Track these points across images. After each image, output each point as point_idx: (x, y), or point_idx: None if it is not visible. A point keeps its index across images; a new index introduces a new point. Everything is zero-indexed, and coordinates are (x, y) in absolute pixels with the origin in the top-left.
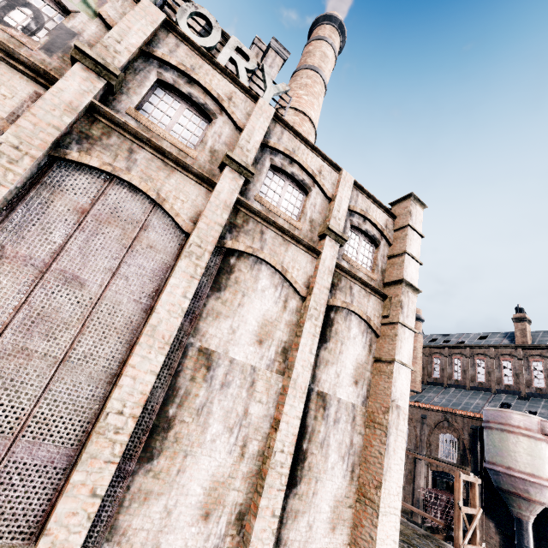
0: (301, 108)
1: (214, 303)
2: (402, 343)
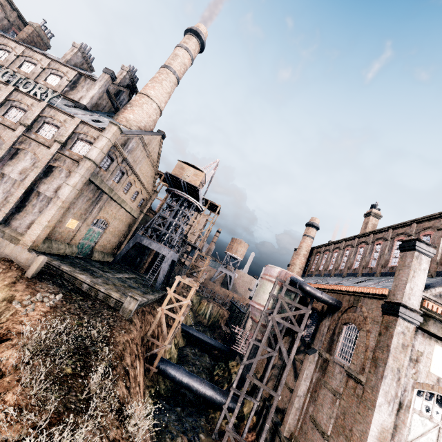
0: (144, 91)
1: (9, 162)
2: (72, 178)
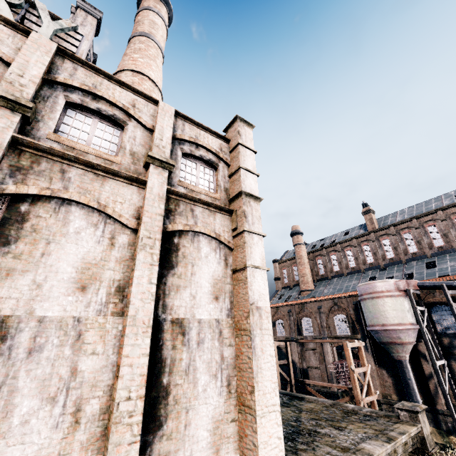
0: (139, 69)
1: (1, 260)
2: (251, 249)
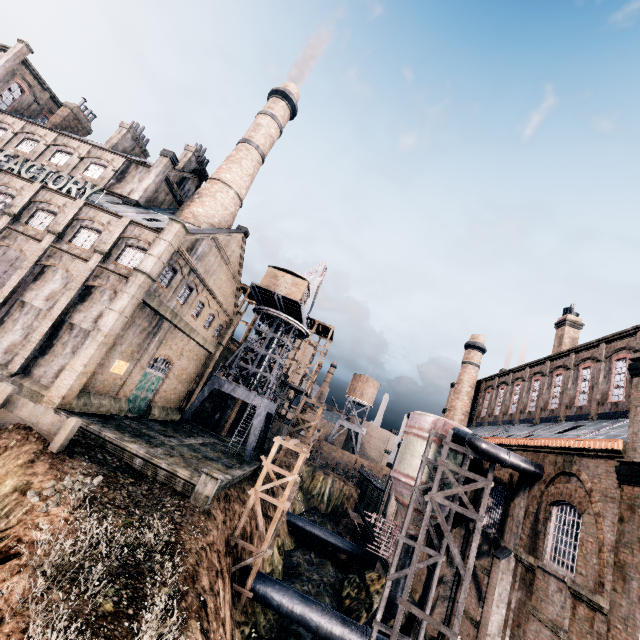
0: (217, 176)
1: (33, 285)
2: (118, 300)
